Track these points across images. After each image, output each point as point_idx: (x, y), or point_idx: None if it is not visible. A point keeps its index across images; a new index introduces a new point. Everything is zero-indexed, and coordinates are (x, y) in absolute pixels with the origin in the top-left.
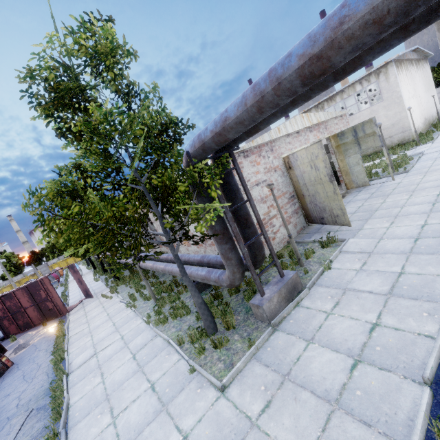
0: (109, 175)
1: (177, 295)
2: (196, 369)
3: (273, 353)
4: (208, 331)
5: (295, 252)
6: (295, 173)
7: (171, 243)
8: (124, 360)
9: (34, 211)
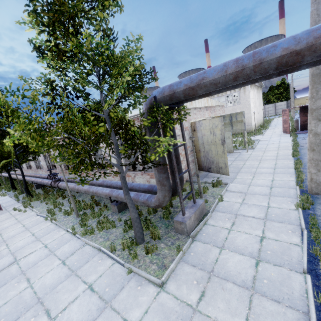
0: (77, 98)
1: (100, 212)
2: (134, 270)
3: (196, 256)
4: (138, 240)
5: (199, 187)
6: (198, 135)
7: (121, 166)
8: (53, 266)
9: (26, 107)
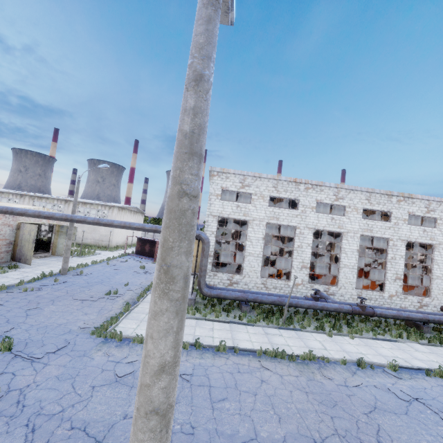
0: None
1: None
2: None
3: None
4: None
5: None
6: (20, 232)
7: None
8: None
9: None
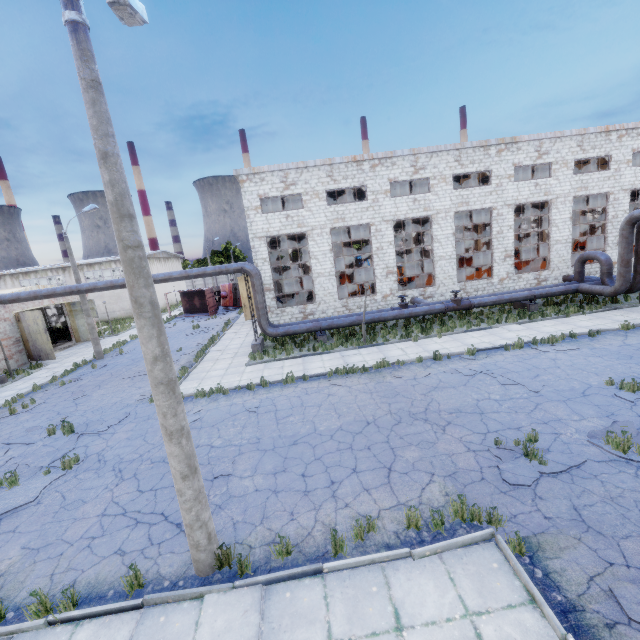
0: None
1: None
2: None
3: None
4: None
5: (9, 369)
6: (24, 325)
7: None
8: None
9: None
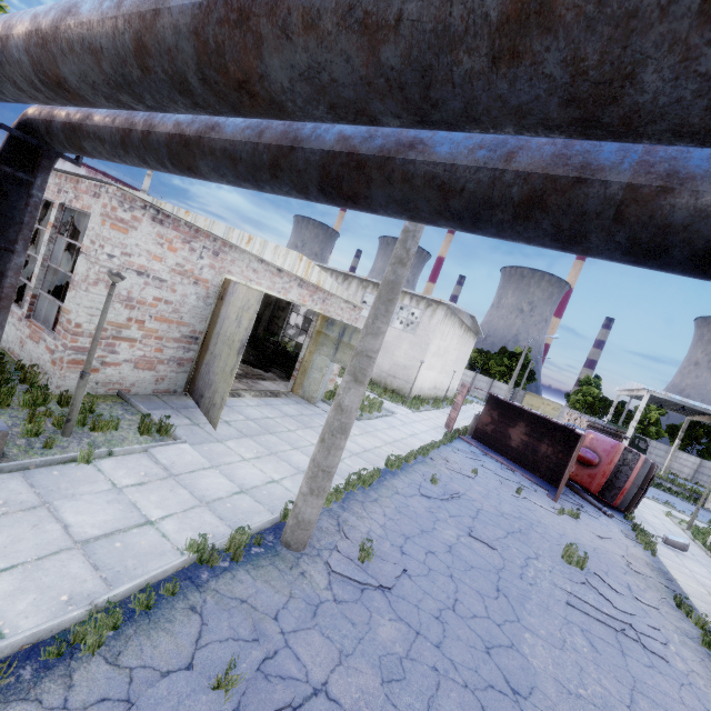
0: None
1: None
2: None
3: None
4: None
5: (71, 405)
6: (222, 311)
7: None
8: None
9: None
